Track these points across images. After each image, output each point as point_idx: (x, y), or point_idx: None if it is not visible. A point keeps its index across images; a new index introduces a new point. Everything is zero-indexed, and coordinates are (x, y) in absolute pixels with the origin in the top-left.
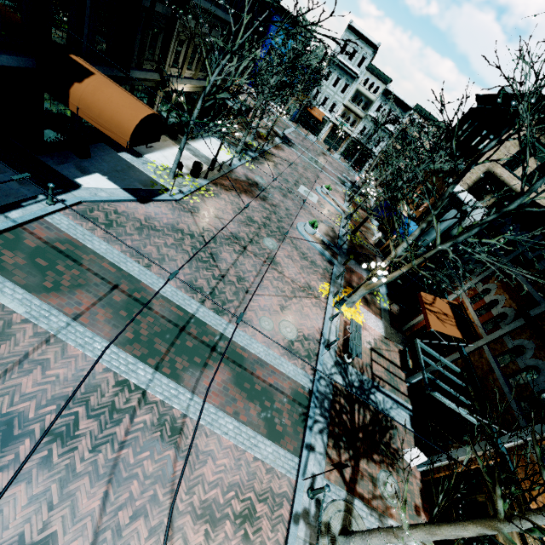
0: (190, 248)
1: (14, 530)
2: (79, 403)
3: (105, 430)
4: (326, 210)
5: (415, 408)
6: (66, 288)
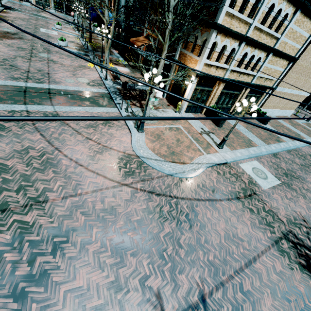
0: None
1: (9, 150)
2: None
3: (20, 123)
4: (67, 37)
5: None
6: None
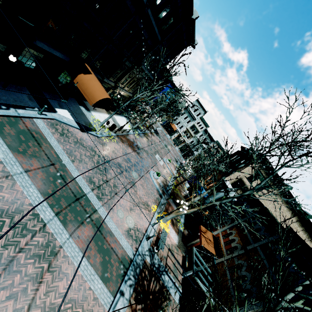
0: (96, 161)
1: None
2: (8, 216)
3: (15, 237)
4: (165, 170)
5: (184, 292)
6: (29, 155)
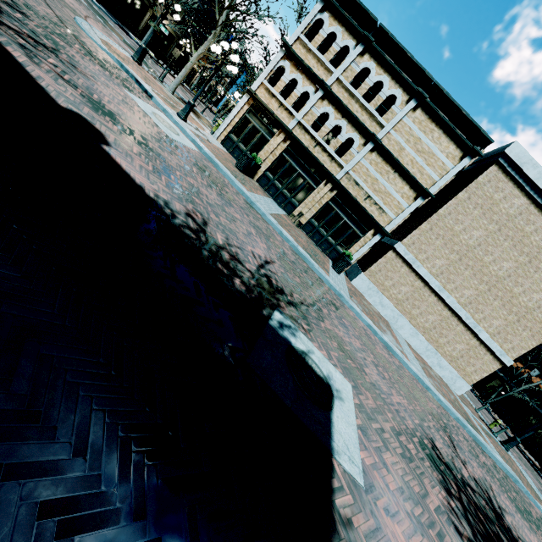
0: None
1: None
2: None
3: None
4: None
5: None
6: None
